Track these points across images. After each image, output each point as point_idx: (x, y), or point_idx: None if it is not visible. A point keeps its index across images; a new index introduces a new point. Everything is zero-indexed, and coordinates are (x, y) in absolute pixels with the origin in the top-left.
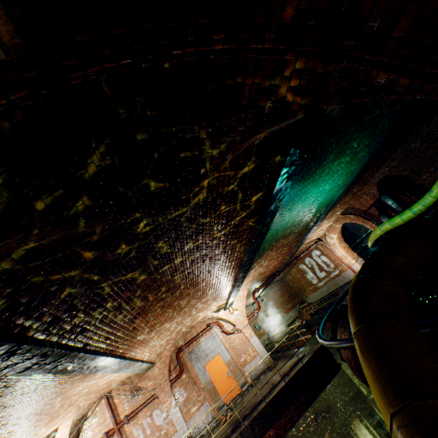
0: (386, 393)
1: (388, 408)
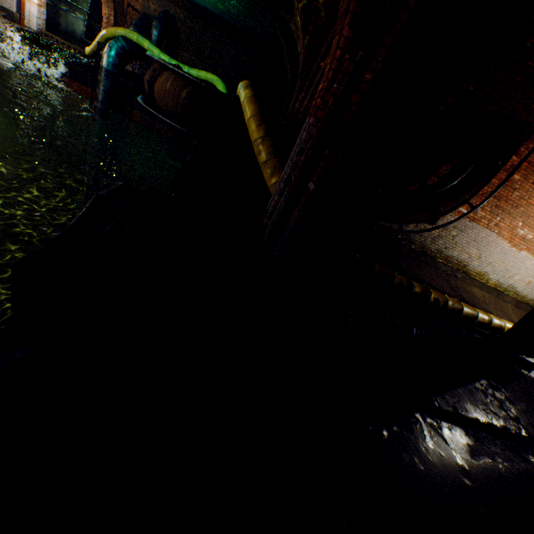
0: (259, 112)
1: (258, 114)
